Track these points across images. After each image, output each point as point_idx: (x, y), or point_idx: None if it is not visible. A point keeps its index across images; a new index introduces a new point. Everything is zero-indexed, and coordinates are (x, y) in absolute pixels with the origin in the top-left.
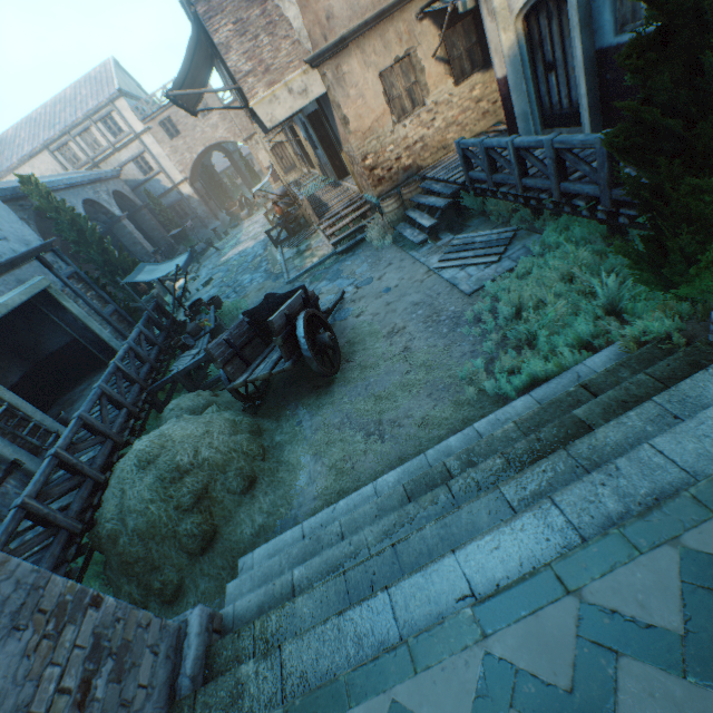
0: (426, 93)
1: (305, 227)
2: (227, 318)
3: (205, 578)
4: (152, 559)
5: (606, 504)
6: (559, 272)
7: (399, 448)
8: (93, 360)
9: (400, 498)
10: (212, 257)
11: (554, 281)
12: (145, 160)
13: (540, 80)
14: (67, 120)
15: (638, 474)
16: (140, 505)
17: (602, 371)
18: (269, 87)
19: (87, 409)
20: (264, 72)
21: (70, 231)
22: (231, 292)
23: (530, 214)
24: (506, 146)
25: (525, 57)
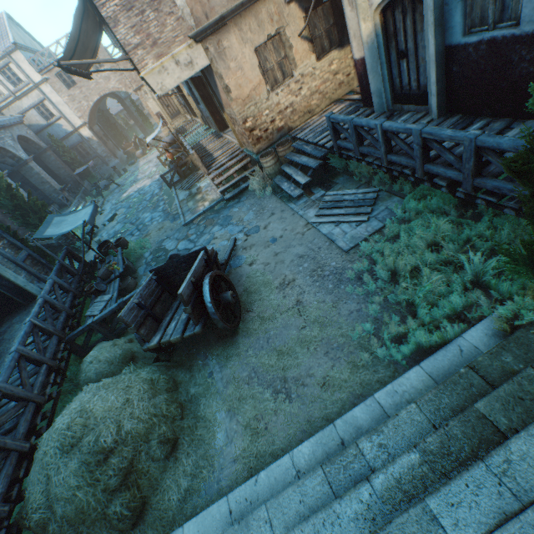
0: (294, 66)
1: (194, 171)
2: (134, 257)
3: None
4: None
5: None
6: (424, 239)
7: (306, 409)
8: (10, 302)
9: (321, 482)
10: (114, 193)
11: (422, 248)
12: (45, 107)
13: (393, 65)
14: None
15: None
16: (67, 492)
17: (486, 353)
18: (157, 59)
19: (5, 378)
20: (152, 45)
21: None
22: (134, 229)
23: (388, 178)
24: (375, 127)
25: (381, 44)
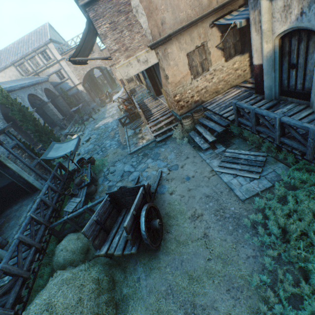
0: (210, 64)
1: (138, 117)
2: (97, 170)
3: None
4: None
5: None
6: (310, 208)
7: None
8: (24, 190)
9: None
10: (91, 123)
11: (309, 216)
12: (61, 73)
13: (284, 71)
14: (23, 52)
15: None
16: None
17: None
18: (127, 58)
19: (7, 260)
20: (125, 50)
21: (18, 114)
22: (99, 150)
23: (274, 147)
24: (273, 118)
25: (276, 58)
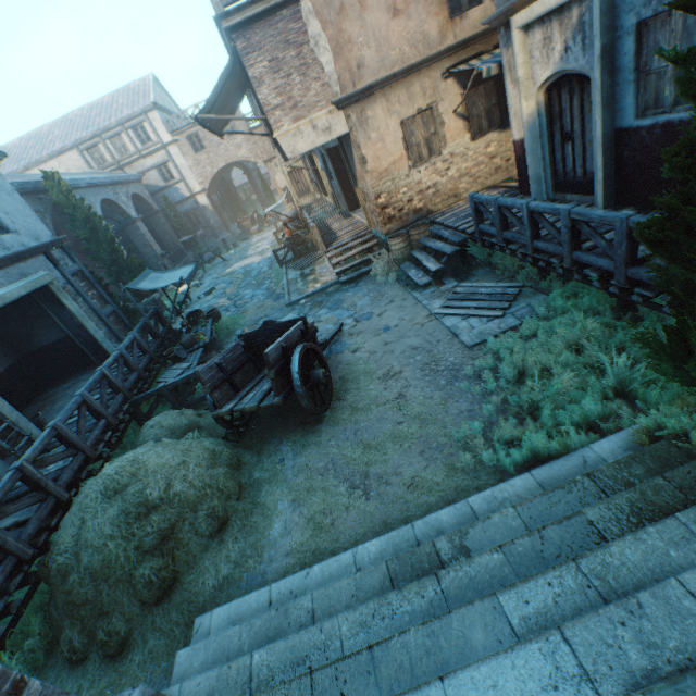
0: (443, 143)
1: (312, 251)
2: (224, 332)
3: (156, 633)
4: (101, 603)
5: (628, 652)
6: (566, 339)
7: (384, 509)
8: (82, 358)
9: (381, 578)
10: (217, 267)
11: (560, 348)
12: (168, 169)
13: (556, 148)
14: (100, 124)
15: (666, 618)
16: (99, 540)
17: (612, 462)
18: (294, 121)
19: (64, 418)
20: (292, 108)
21: (84, 228)
22: (231, 305)
23: (537, 273)
24: (520, 207)
25: (543, 125)
